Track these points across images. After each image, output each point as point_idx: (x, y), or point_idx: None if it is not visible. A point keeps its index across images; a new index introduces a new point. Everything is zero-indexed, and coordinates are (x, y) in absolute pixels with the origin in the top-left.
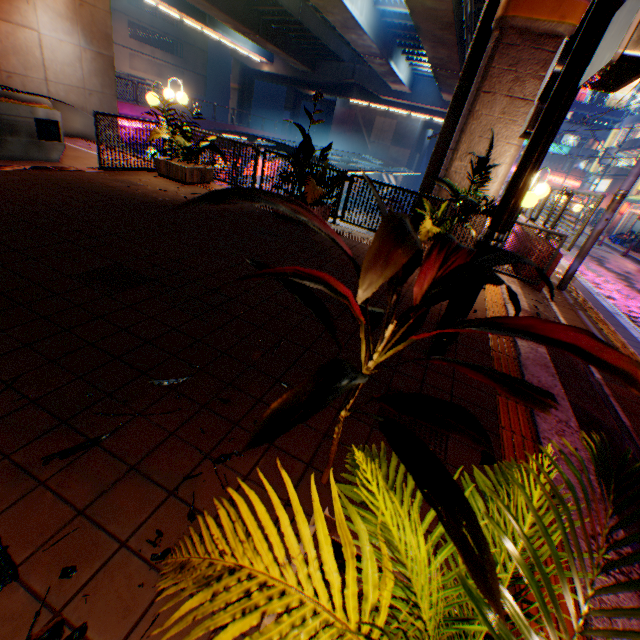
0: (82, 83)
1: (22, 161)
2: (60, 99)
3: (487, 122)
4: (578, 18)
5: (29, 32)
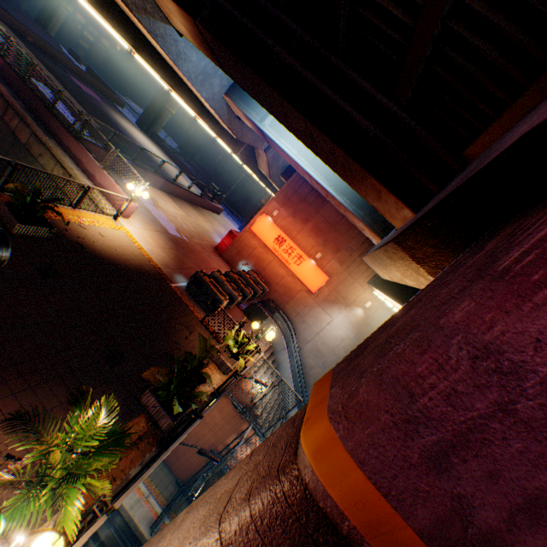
0: (334, 346)
1: (198, 303)
2: (316, 342)
3: (219, 490)
4: (314, 438)
5: (328, 316)
